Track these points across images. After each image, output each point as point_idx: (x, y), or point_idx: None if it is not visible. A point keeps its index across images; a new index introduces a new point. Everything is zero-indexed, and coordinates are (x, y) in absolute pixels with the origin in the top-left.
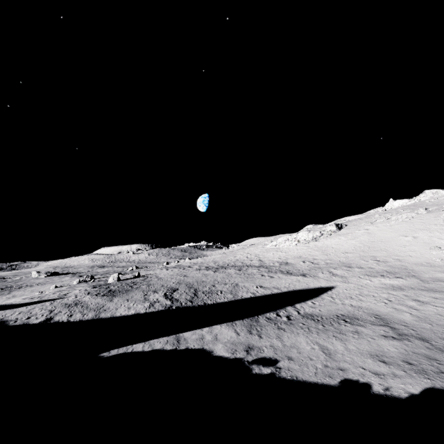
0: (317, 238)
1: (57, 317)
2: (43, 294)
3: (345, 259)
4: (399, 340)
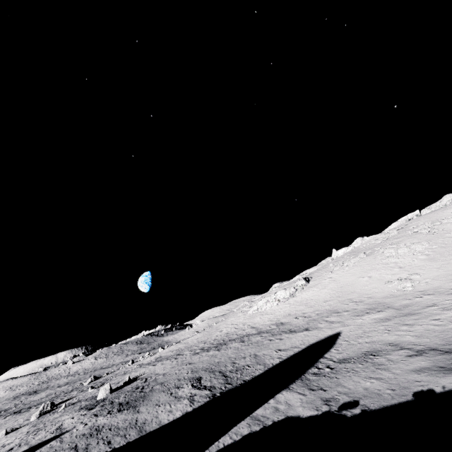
0: (293, 294)
1: (92, 450)
2: (13, 442)
3: (329, 306)
4: (420, 355)
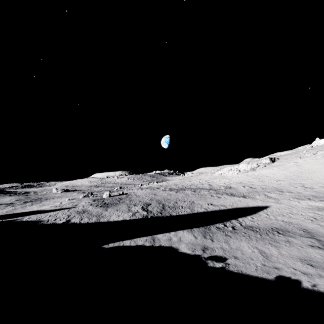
0: (254, 168)
1: (73, 220)
2: (62, 204)
3: (278, 185)
4: (323, 250)
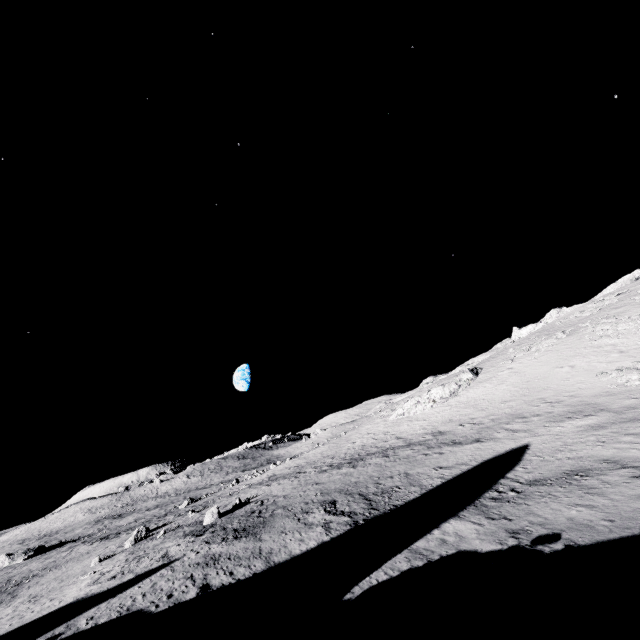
0: (455, 392)
1: (213, 581)
2: (114, 570)
3: (510, 409)
4: None
